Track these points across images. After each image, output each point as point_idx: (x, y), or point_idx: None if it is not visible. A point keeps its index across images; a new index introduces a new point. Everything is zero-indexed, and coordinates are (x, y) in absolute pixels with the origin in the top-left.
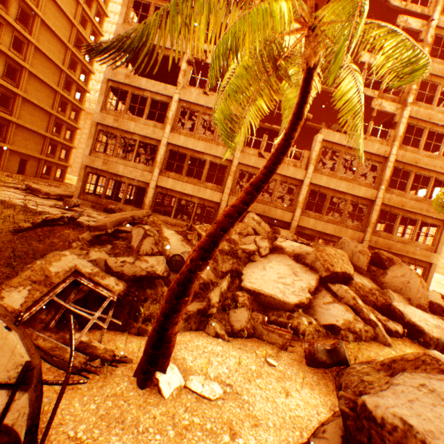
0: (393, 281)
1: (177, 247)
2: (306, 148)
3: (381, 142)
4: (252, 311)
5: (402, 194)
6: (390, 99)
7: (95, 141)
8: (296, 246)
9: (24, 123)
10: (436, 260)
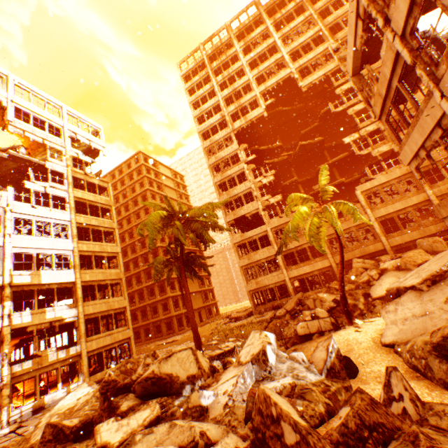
0: None
1: (329, 298)
2: None
3: (398, 167)
4: (382, 304)
5: (445, 181)
6: (381, 144)
7: (245, 275)
8: (392, 262)
9: (191, 290)
10: None
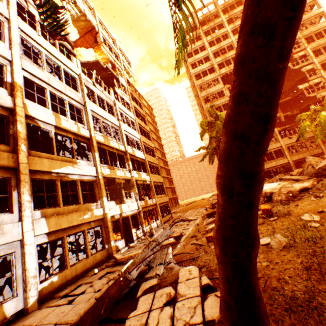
0: None
1: None
2: (288, 122)
3: None
4: None
5: None
6: (322, 91)
7: None
8: None
9: (167, 186)
10: None
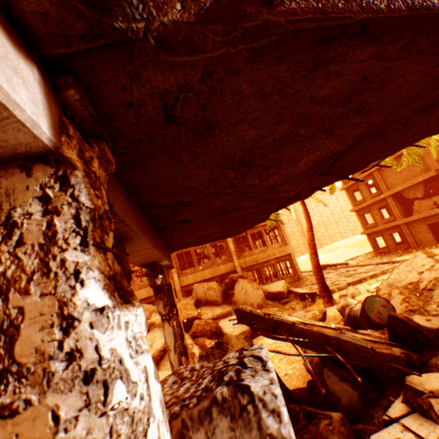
0: (240, 296)
1: None
2: None
3: None
4: None
5: None
6: None
7: None
8: None
9: None
10: (291, 249)
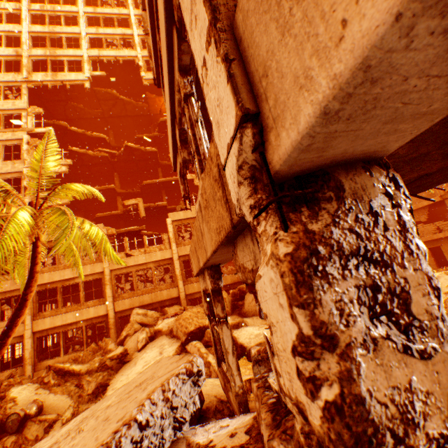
0: (250, 307)
1: (28, 400)
2: None
3: None
4: None
5: None
6: None
7: None
8: (171, 321)
9: None
10: None
